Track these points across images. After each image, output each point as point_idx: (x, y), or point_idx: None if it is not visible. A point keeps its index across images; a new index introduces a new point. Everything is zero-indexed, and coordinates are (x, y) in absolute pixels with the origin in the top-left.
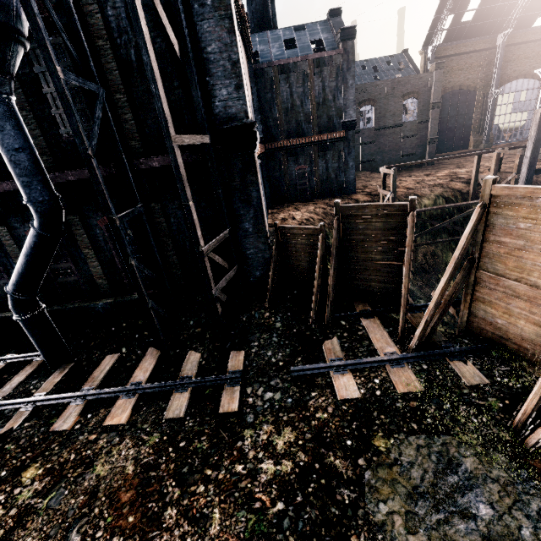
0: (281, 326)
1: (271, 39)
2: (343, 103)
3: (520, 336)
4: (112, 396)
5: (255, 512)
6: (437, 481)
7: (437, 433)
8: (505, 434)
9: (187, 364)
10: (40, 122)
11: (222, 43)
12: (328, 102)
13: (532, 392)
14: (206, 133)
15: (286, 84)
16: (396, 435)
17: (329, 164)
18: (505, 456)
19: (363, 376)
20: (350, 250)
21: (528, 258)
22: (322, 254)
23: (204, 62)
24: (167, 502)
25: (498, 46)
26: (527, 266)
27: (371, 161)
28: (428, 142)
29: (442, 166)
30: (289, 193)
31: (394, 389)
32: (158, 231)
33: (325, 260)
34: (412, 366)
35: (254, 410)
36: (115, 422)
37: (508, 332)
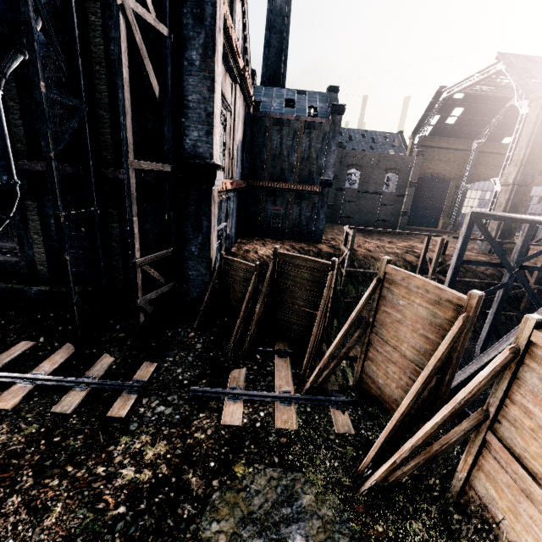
0: (201, 348)
1: (275, 94)
2: (324, 163)
3: (392, 397)
4: (8, 380)
5: (96, 512)
6: (272, 510)
7: (292, 469)
8: (347, 480)
9: (97, 365)
10: (24, 114)
11: (202, 96)
12: (311, 159)
13: (374, 445)
14: (169, 163)
15: (278, 134)
16: (257, 465)
17: (303, 211)
18: (338, 499)
19: (253, 407)
20: (281, 292)
21: (402, 330)
22: (253, 289)
23: (184, 107)
24: (16, 490)
25: (472, 150)
26: (401, 337)
27: (349, 218)
28: (401, 214)
29: (409, 237)
30: (262, 228)
31: (273, 423)
32: (110, 234)
33: (256, 296)
34: (298, 407)
35: (140, 419)
36: (0, 406)
37: (385, 392)
